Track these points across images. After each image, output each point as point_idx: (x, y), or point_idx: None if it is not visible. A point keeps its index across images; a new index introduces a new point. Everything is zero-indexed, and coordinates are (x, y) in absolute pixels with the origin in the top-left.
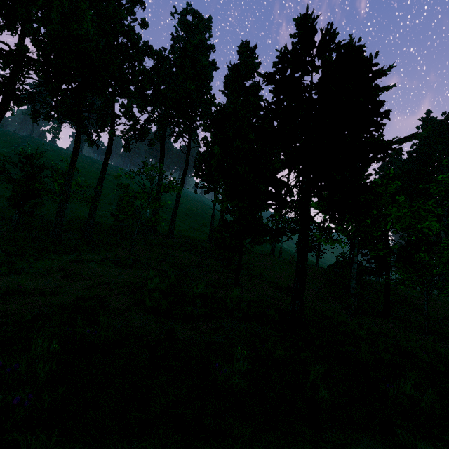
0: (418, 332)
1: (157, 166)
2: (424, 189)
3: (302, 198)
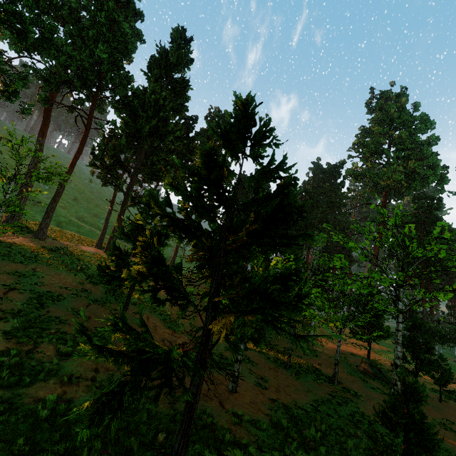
0: (282, 368)
1: (32, 141)
2: (305, 224)
3: (204, 328)
